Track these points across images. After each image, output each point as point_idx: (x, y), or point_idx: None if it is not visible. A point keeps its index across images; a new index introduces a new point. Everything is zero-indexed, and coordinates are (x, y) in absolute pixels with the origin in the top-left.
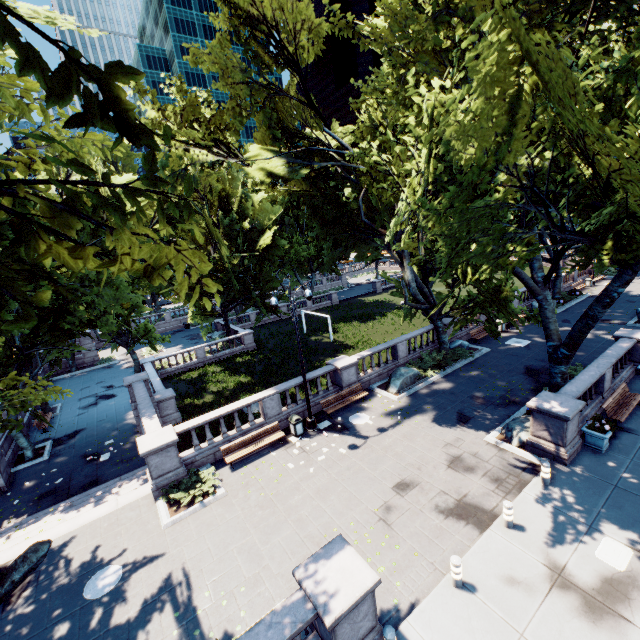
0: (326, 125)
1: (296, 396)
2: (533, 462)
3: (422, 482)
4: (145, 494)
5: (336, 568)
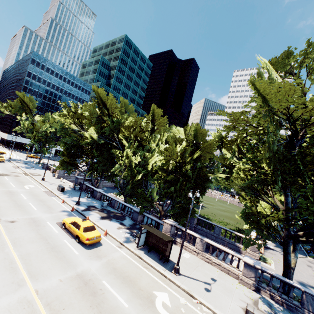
0: None
1: None
2: None
3: (311, 266)
4: None
5: None
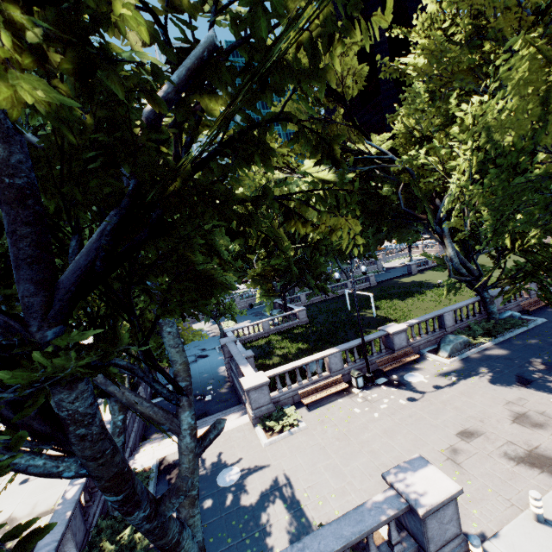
0: (368, 139)
1: (354, 355)
2: None
3: (486, 432)
4: (245, 422)
5: (420, 476)
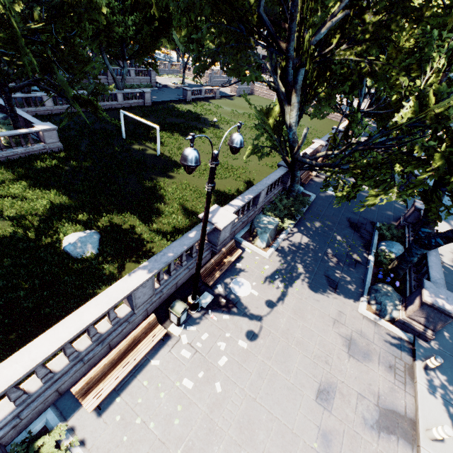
0: None
1: (170, 267)
2: (402, 338)
3: (338, 384)
4: None
5: None
